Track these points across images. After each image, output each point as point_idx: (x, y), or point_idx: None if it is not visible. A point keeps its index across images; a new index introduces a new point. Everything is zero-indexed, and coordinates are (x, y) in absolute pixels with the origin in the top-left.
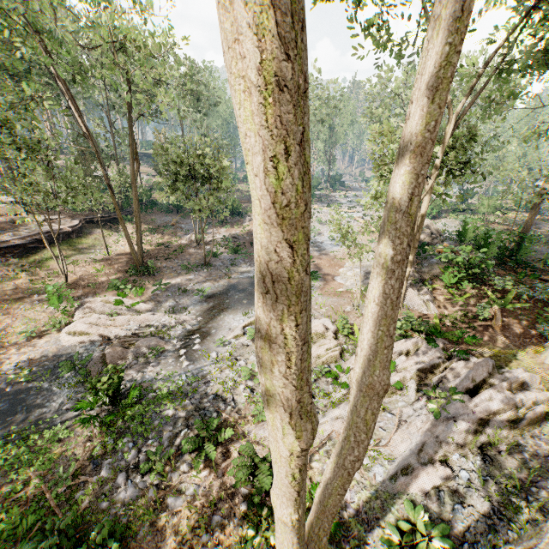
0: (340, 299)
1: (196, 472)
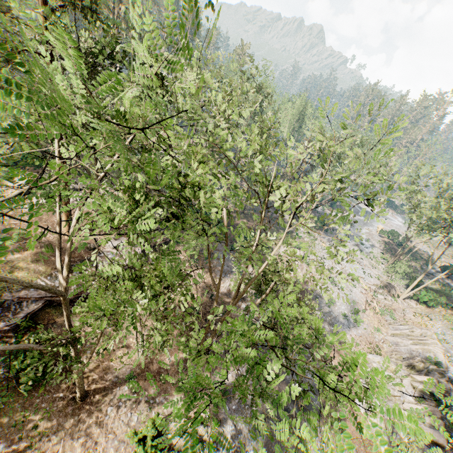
0: None
1: None
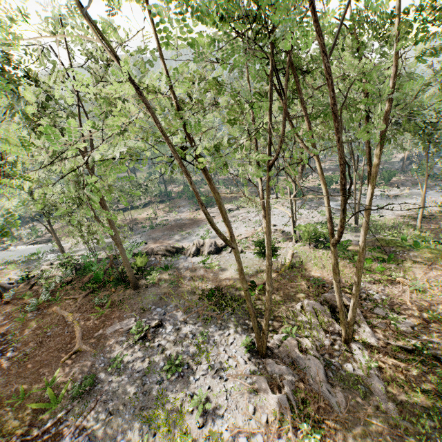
0: None
1: (10, 270)
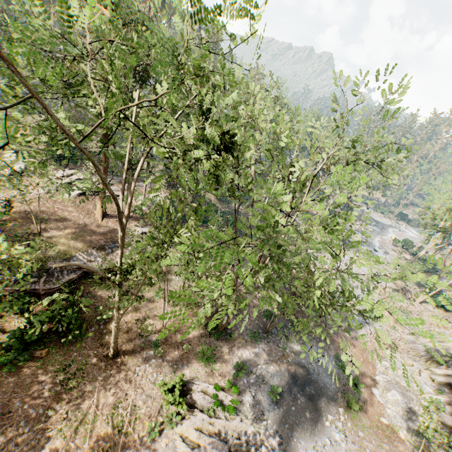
0: (393, 451)
1: None
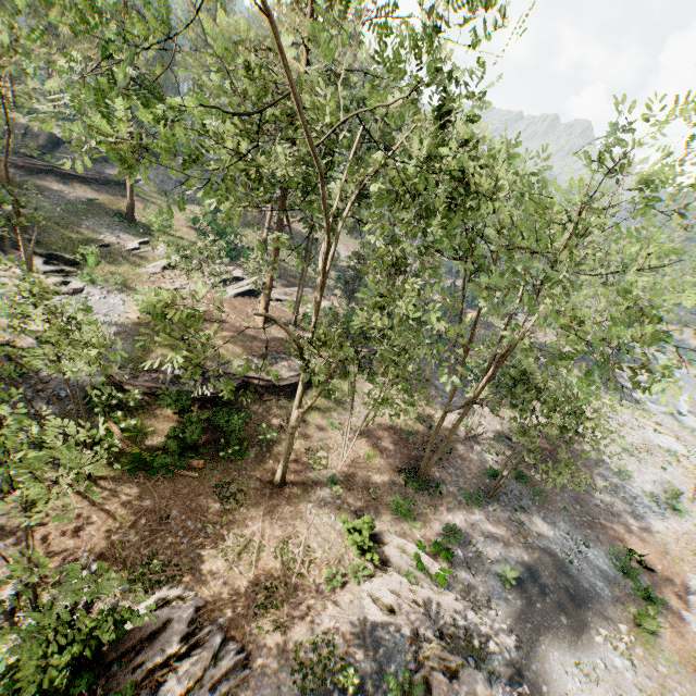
0: None
1: None
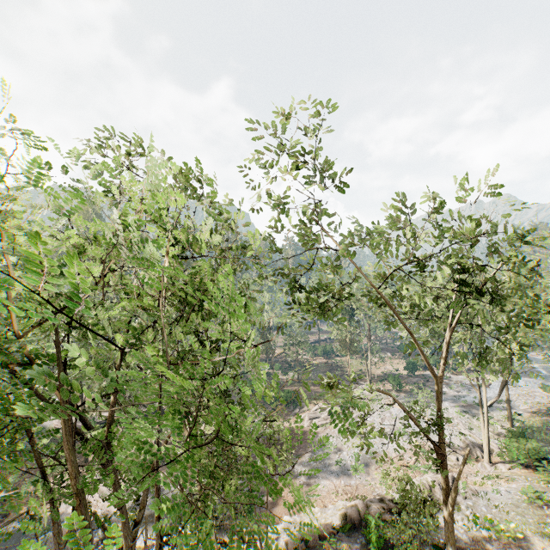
0: None
1: None
